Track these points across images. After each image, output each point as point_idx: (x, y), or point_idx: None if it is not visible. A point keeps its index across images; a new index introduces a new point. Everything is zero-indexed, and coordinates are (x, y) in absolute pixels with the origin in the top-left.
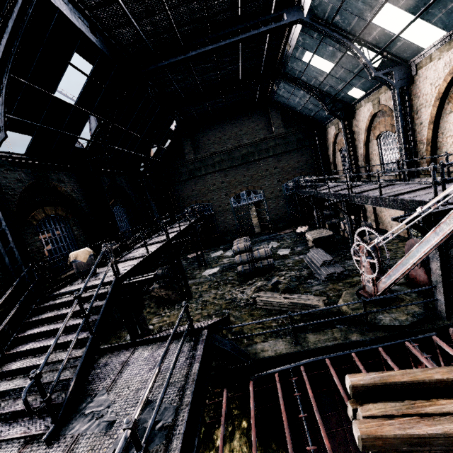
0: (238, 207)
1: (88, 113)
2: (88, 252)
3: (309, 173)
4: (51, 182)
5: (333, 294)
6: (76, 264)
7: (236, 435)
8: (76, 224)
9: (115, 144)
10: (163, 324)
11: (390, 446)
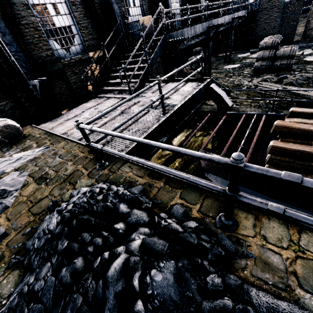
0: (290, 3)
1: None
2: (150, 18)
3: None
4: None
5: None
6: (143, 27)
7: (207, 136)
8: None
9: None
10: None
11: (291, 133)
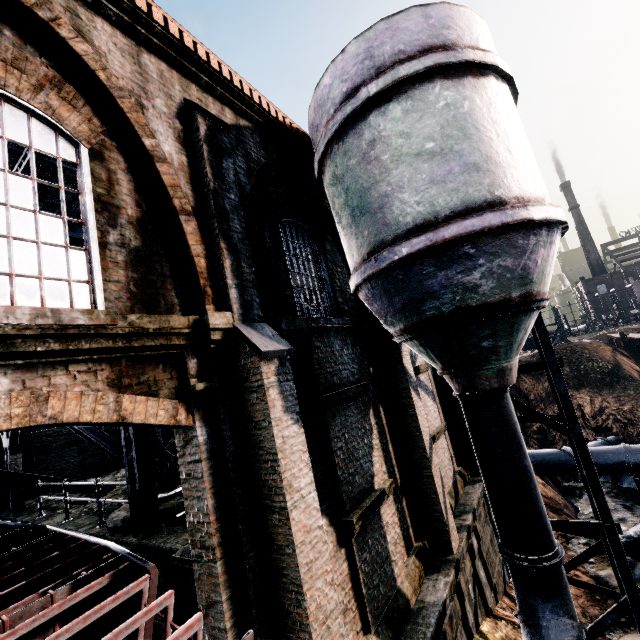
0: None
1: None
2: None
3: None
4: None
5: None
6: None
7: None
8: None
9: None
10: None
11: None
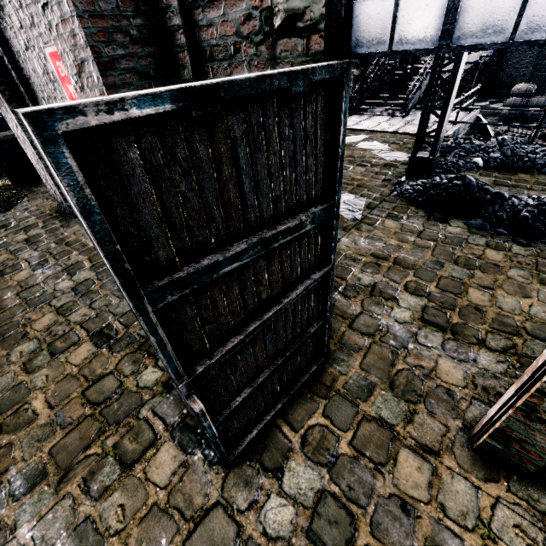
0: None
1: None
2: None
3: None
4: None
5: None
6: None
7: None
8: None
9: None
10: None
11: None
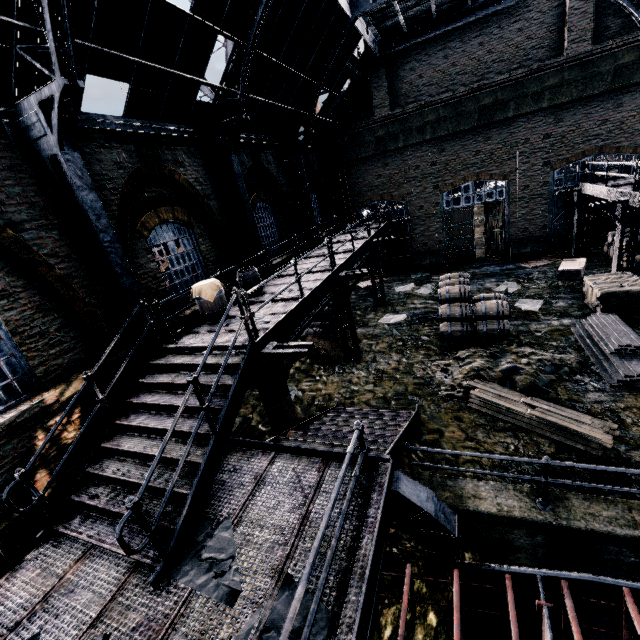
0: (454, 211)
1: (213, 30)
2: (215, 286)
3: (621, 149)
4: (164, 166)
5: (635, 420)
6: (200, 303)
7: (416, 634)
8: (203, 234)
9: (259, 93)
10: (317, 395)
11: None
